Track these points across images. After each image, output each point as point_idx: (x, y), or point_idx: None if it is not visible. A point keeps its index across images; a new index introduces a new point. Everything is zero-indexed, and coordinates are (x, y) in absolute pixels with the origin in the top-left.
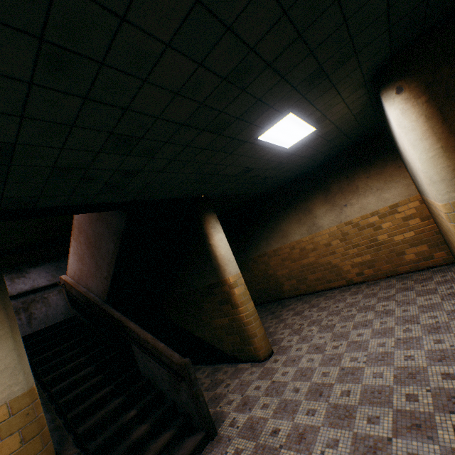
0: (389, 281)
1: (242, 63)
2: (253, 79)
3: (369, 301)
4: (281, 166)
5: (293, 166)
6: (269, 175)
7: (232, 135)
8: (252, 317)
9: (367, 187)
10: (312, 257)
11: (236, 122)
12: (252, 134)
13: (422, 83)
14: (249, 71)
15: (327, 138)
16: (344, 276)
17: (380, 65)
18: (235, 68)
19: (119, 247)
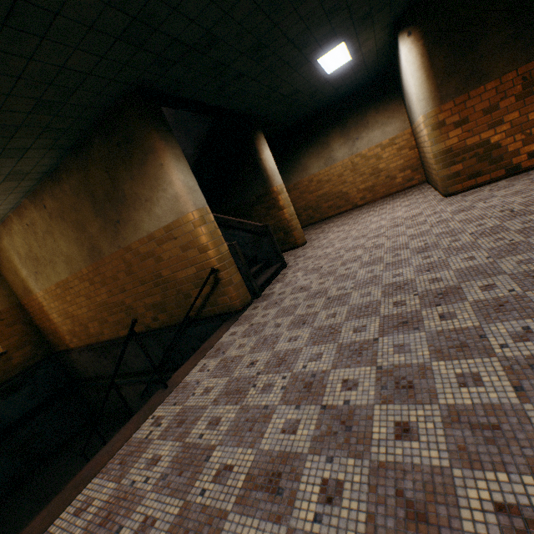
0: (383, 199)
1: (337, 5)
2: (337, 15)
3: (370, 210)
4: (315, 94)
5: (322, 97)
6: (304, 103)
7: (306, 54)
8: (293, 216)
9: (375, 122)
10: (327, 188)
11: (314, 44)
12: (316, 56)
13: (422, 31)
14: (338, 10)
15: (354, 70)
16: (351, 201)
17: (401, 14)
18: (333, 7)
19: (200, 150)
